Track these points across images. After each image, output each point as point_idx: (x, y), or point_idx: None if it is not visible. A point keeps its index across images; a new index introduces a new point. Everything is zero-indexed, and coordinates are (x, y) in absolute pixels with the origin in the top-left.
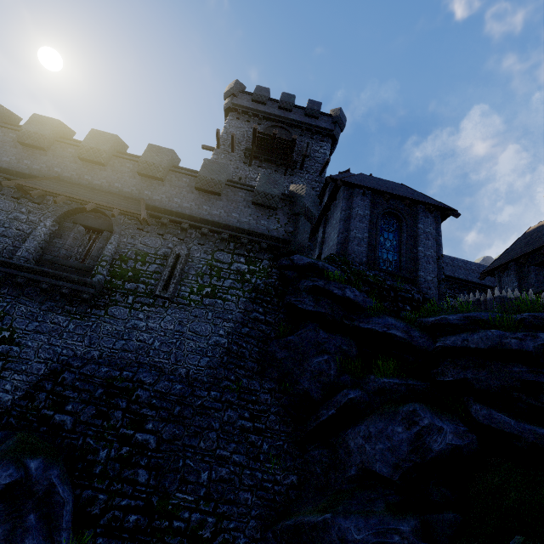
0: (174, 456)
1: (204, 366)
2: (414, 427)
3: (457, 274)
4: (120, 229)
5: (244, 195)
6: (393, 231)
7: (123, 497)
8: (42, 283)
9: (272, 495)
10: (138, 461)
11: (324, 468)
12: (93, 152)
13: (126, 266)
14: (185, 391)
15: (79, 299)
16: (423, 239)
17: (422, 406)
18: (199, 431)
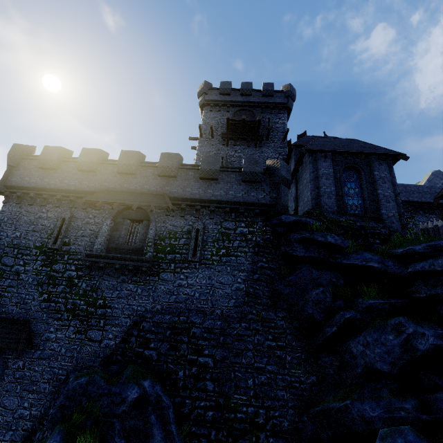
0: (227, 371)
1: (232, 306)
2: (402, 335)
3: (411, 198)
4: (154, 218)
5: (235, 176)
6: (354, 181)
7: (201, 400)
8: (115, 264)
9: (300, 391)
10: (205, 376)
11: (335, 369)
12: (126, 167)
13: (164, 243)
14: (224, 325)
15: (140, 271)
16: (380, 183)
17: (405, 319)
18: (239, 352)
